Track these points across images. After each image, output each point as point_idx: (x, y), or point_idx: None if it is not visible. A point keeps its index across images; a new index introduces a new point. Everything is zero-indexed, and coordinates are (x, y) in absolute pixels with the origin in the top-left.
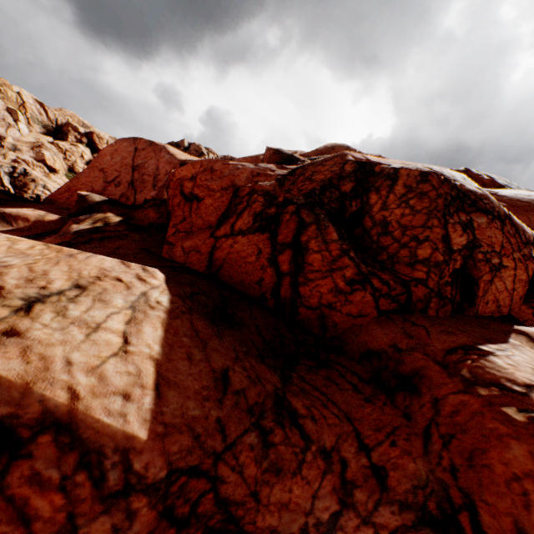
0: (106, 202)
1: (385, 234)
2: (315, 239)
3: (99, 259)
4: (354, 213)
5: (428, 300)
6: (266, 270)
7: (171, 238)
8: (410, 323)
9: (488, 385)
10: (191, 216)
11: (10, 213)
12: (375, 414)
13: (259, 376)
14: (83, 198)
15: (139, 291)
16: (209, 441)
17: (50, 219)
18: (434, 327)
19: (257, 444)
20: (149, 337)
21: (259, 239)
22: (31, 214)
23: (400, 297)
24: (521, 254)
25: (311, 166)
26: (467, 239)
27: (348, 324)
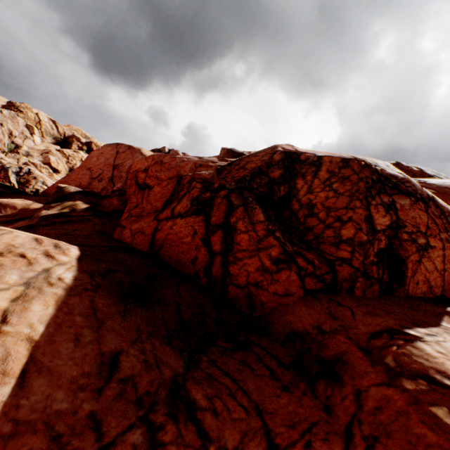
0: (79, 192)
1: (311, 215)
2: (243, 220)
3: (13, 236)
4: (282, 196)
5: (354, 280)
6: (200, 250)
7: (124, 221)
8: (336, 303)
9: (415, 376)
10: (143, 202)
11: (1, 202)
12: (292, 405)
13: (159, 360)
14: (60, 189)
15: (42, 267)
16: (76, 442)
17: (35, 207)
18: (359, 308)
19: (142, 443)
20: (35, 316)
21: (194, 221)
22: (19, 203)
23: (326, 276)
24: (449, 234)
25: (247, 157)
26: (391, 219)
27: (275, 303)
